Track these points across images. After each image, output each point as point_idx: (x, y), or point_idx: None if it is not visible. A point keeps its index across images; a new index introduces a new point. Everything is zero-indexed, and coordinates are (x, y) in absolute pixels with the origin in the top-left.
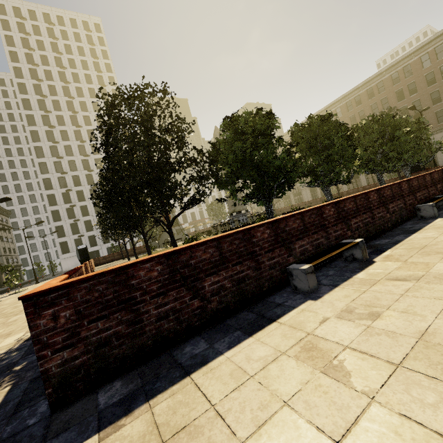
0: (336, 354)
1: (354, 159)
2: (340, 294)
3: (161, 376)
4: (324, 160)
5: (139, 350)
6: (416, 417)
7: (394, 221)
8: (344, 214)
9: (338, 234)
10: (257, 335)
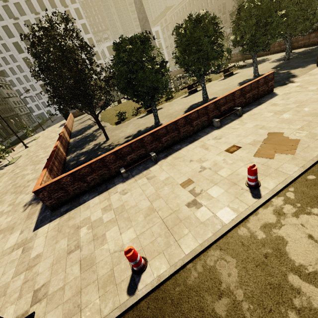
0: (107, 205)
1: (217, 59)
2: (129, 182)
3: (74, 205)
4: (198, 58)
5: (70, 198)
6: (104, 219)
7: (196, 130)
8: (157, 137)
9: (152, 147)
10: (100, 195)
